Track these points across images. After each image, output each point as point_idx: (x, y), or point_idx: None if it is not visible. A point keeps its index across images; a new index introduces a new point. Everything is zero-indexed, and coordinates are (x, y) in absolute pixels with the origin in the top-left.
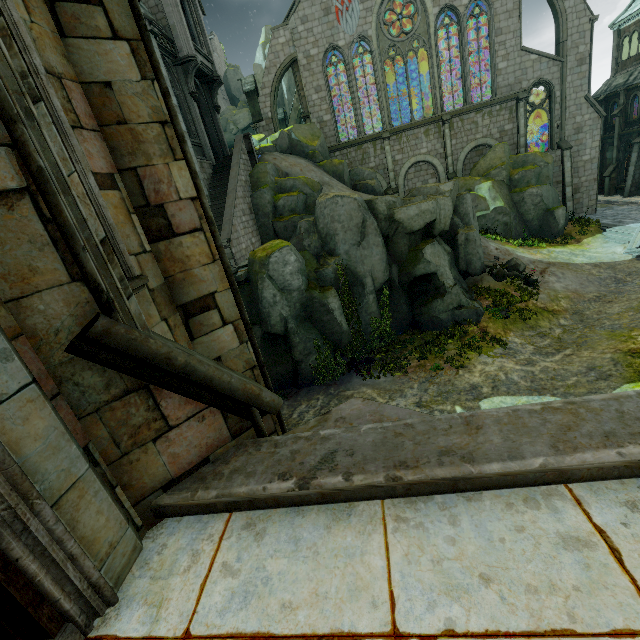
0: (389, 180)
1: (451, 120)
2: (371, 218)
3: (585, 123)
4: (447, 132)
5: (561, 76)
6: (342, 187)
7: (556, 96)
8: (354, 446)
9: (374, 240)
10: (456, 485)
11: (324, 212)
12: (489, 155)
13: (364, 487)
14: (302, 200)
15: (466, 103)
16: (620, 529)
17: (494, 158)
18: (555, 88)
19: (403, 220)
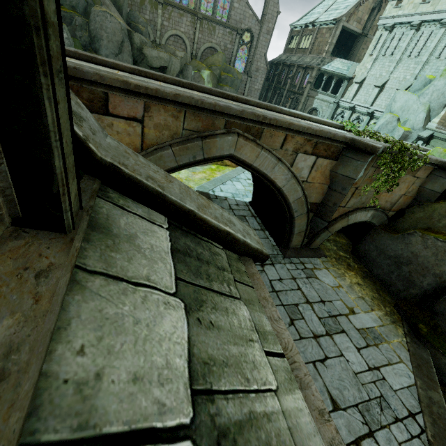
0: (156, 36)
1: (202, 20)
2: (128, 42)
3: (261, 68)
4: (198, 26)
5: (259, 34)
6: (118, 16)
7: (254, 44)
8: (68, 48)
9: (127, 58)
10: (92, 59)
11: (96, 19)
12: (215, 56)
13: (67, 50)
14: (83, 4)
15: (213, 15)
16: (122, 73)
17: (217, 60)
18: (255, 39)
19: (148, 56)
